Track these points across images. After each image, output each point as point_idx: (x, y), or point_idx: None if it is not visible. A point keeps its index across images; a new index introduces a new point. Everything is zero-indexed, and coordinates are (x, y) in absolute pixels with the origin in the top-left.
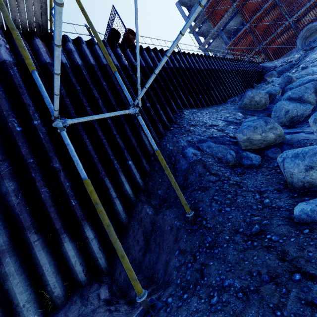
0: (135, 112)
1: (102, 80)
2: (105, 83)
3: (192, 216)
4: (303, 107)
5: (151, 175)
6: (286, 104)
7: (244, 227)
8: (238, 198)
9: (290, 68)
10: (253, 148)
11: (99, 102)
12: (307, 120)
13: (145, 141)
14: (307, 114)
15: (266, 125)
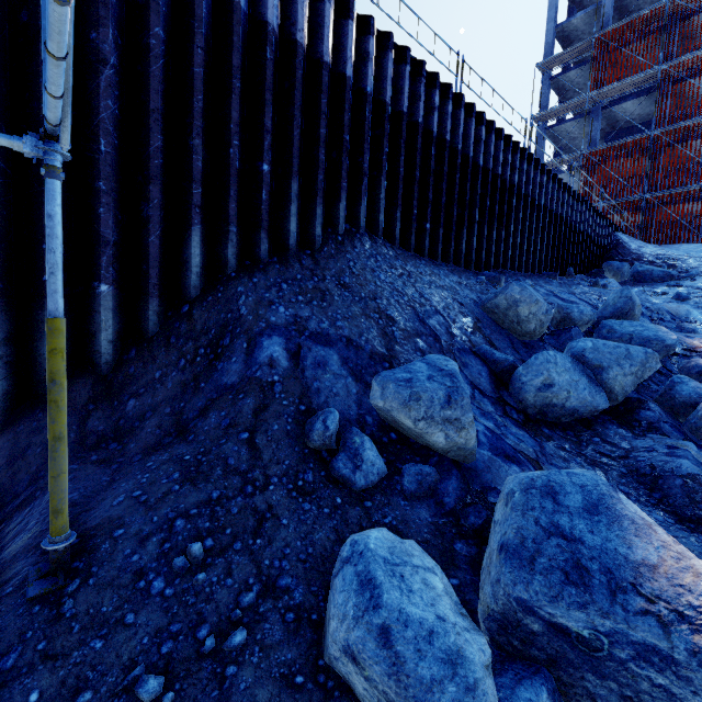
0: (45, 158)
1: (156, 18)
2: (160, 30)
3: (56, 550)
4: (588, 395)
5: (150, 348)
6: (561, 366)
7: (102, 691)
8: (214, 566)
9: (660, 280)
10: (403, 432)
11: (103, 74)
12: (573, 429)
13: (193, 257)
14: (585, 414)
15: (444, 404)
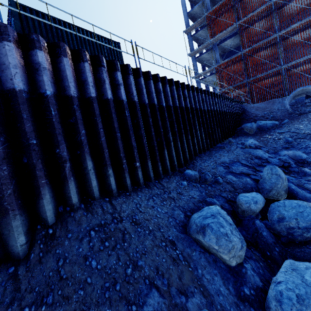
0: None
1: None
2: None
3: None
4: None
5: None
6: None
7: None
8: None
9: (271, 127)
10: None
11: None
12: None
13: None
14: None
15: None
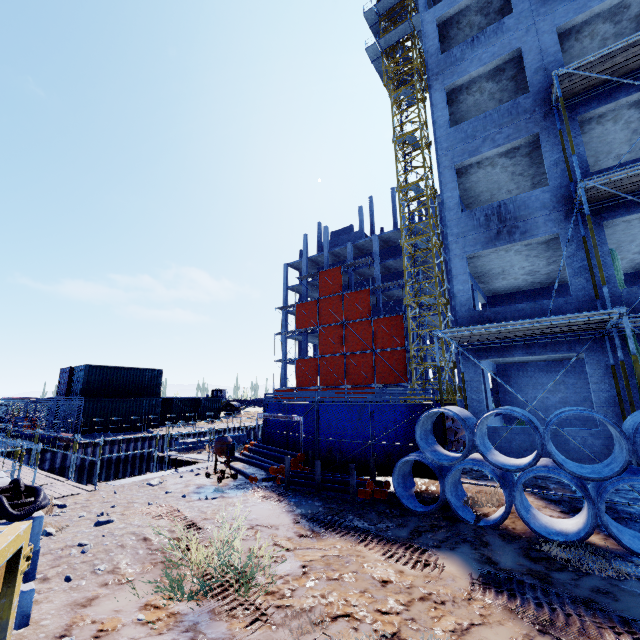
0: None
1: None
2: None
3: None
4: None
5: None
6: None
7: None
8: None
9: None
10: None
11: None
12: None
13: None
14: None
15: None
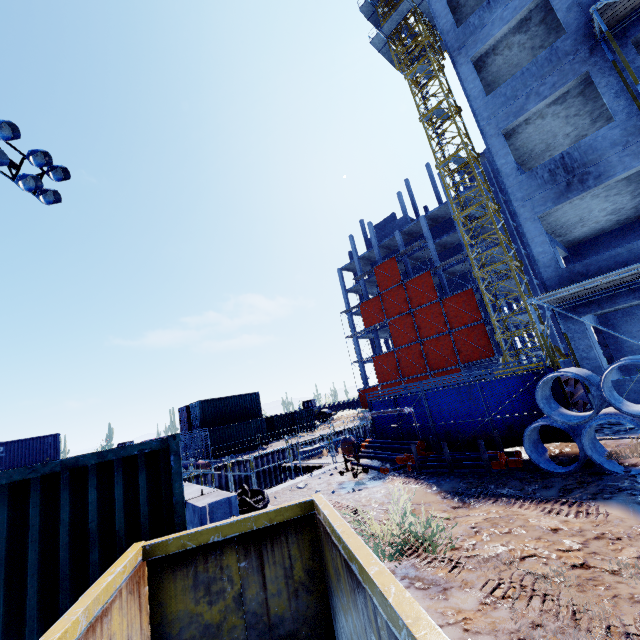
0: None
1: None
2: None
3: None
4: None
5: None
6: None
7: None
8: None
9: None
10: None
11: None
12: None
13: None
14: None
15: None
